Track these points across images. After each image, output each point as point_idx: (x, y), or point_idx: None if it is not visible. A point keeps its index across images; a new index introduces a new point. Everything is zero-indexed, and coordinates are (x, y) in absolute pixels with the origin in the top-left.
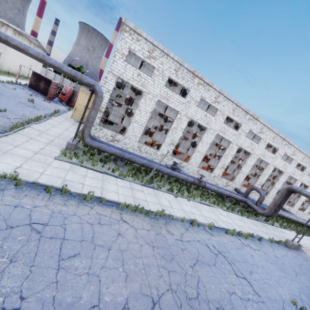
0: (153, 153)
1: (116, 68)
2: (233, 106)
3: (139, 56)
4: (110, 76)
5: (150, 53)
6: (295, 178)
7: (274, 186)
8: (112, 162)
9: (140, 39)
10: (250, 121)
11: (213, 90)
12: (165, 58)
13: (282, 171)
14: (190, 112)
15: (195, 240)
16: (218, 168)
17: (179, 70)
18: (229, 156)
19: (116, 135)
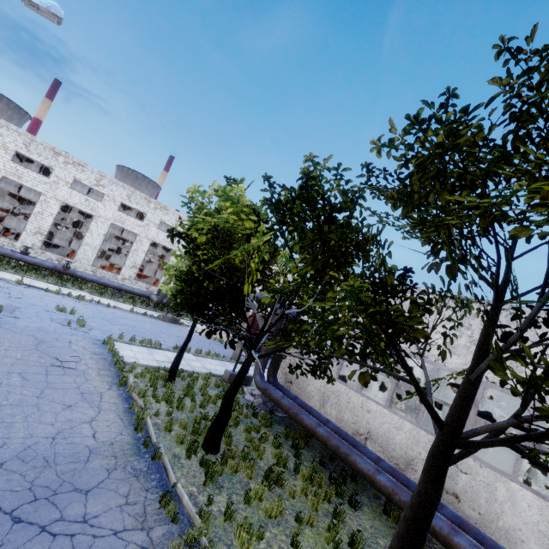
0: (8, 244)
1: None
2: (127, 192)
3: None
4: None
5: None
6: None
7: None
8: None
9: None
10: (158, 210)
11: (91, 171)
12: (6, 130)
13: None
14: (60, 195)
15: None
16: (127, 268)
17: (32, 145)
18: (141, 252)
19: None
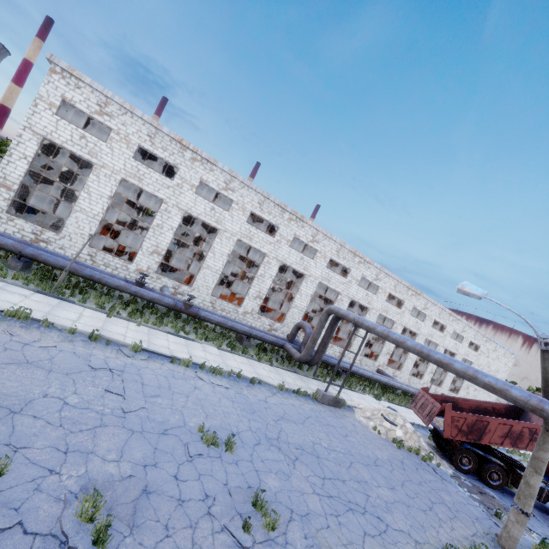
0: (121, 267)
1: (40, 123)
2: (258, 198)
3: (82, 110)
4: (28, 135)
5: (102, 107)
6: (391, 318)
7: (358, 332)
8: (5, 263)
9: (82, 86)
10: (293, 222)
11: (220, 171)
12: (130, 117)
13: (366, 306)
14: (183, 202)
15: (69, 351)
16: (250, 298)
17: (157, 137)
18: (267, 277)
19: (43, 232)
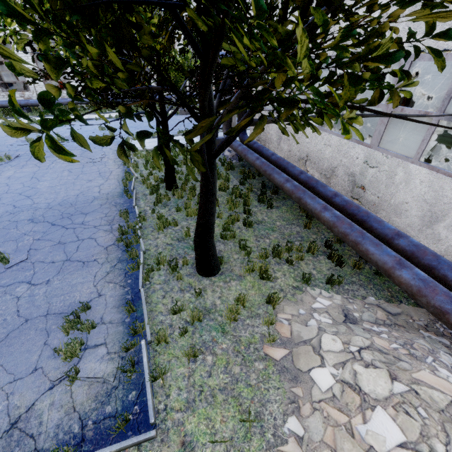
0: None
1: None
2: None
3: None
4: None
5: None
6: None
7: None
8: None
9: None
10: None
11: None
12: None
13: None
14: None
15: None
16: None
17: None
18: None
19: (24, 94)
